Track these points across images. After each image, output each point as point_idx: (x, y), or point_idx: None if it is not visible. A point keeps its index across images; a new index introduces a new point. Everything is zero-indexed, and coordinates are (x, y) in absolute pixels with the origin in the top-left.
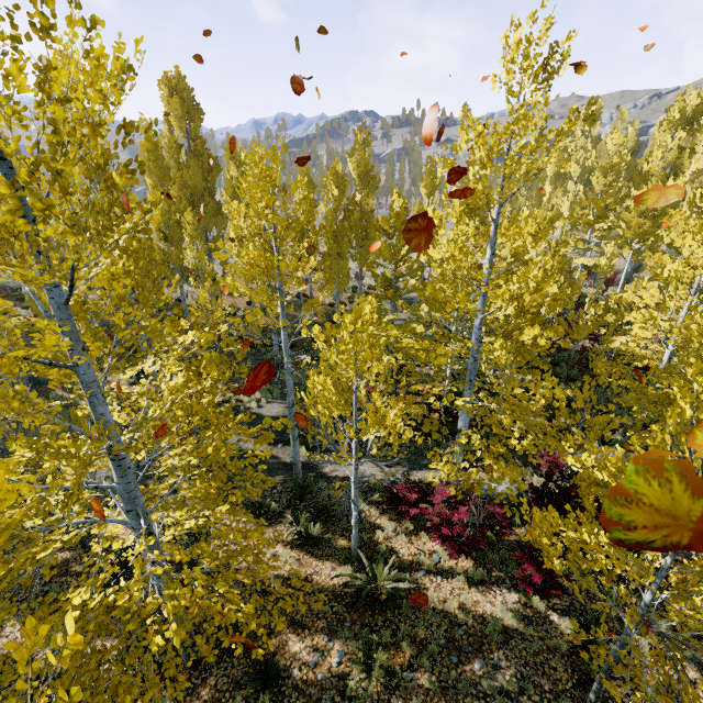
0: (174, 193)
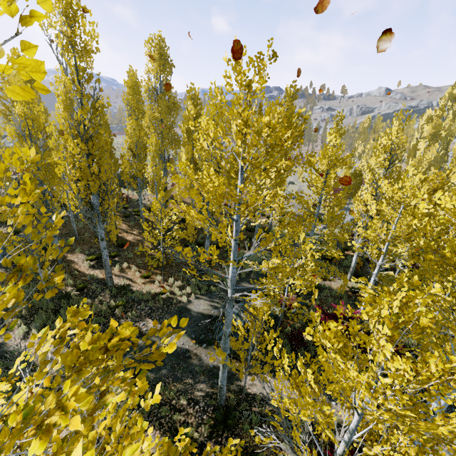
0: (145, 123)
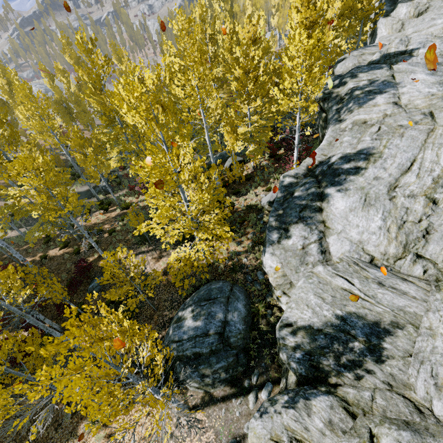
0: None
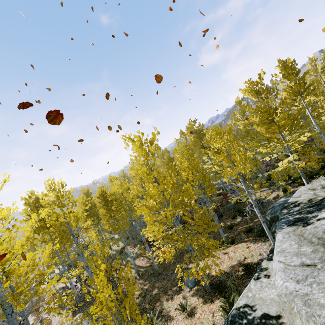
0: None
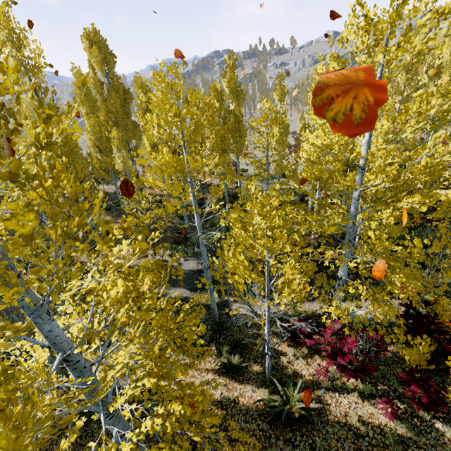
0: (102, 118)
